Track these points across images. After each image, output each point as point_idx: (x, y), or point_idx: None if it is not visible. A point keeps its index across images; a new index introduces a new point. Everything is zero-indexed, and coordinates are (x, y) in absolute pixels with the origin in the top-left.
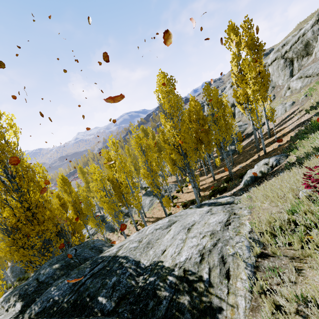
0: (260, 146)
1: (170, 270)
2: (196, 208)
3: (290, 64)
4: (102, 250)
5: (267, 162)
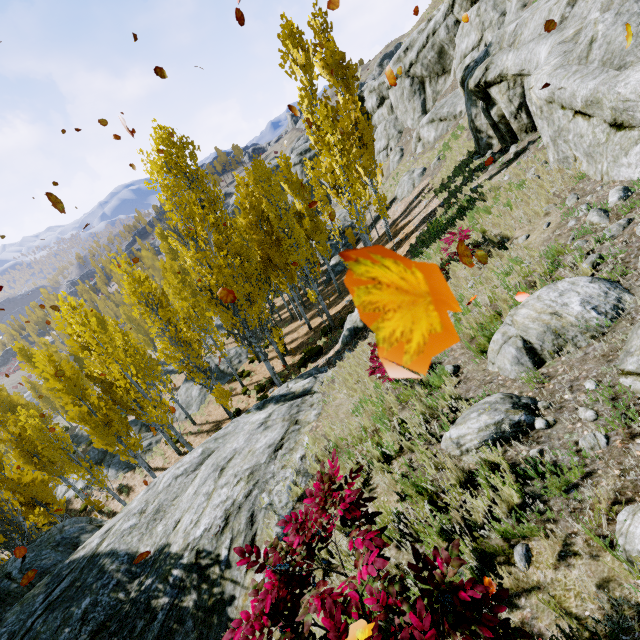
0: None
1: (178, 559)
2: (257, 411)
3: (420, 89)
4: (79, 542)
5: None
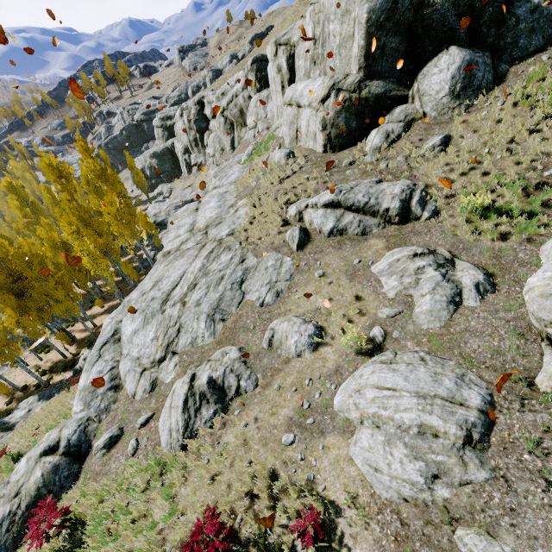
0: None
1: None
2: None
3: (231, 129)
4: None
5: (86, 357)
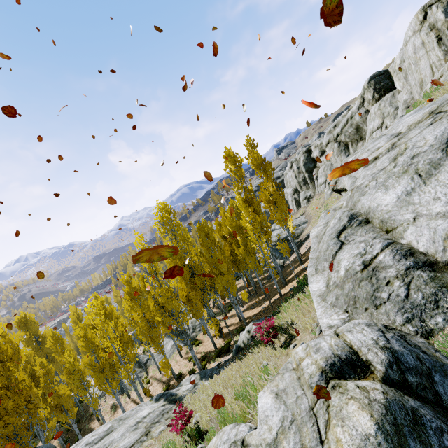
0: (291, 275)
1: None
2: (154, 401)
3: (345, 149)
4: None
5: (250, 330)
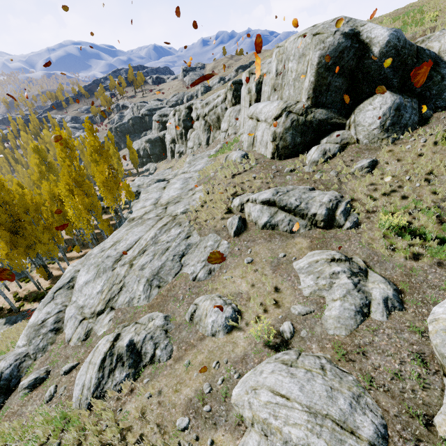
0: None
1: None
2: None
3: (208, 130)
4: None
5: None
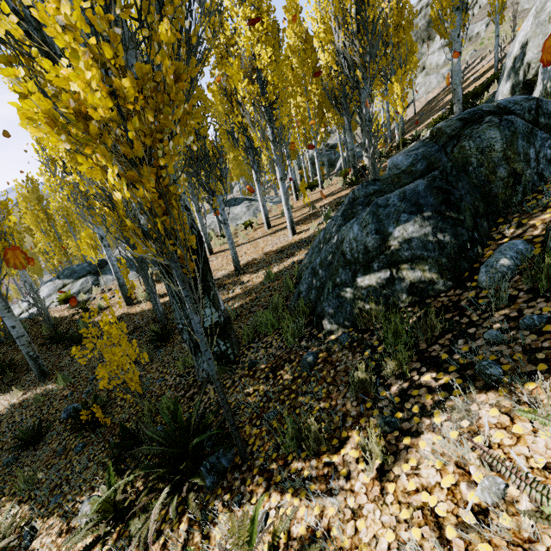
0: (445, 100)
1: None
2: None
3: None
4: None
5: None
